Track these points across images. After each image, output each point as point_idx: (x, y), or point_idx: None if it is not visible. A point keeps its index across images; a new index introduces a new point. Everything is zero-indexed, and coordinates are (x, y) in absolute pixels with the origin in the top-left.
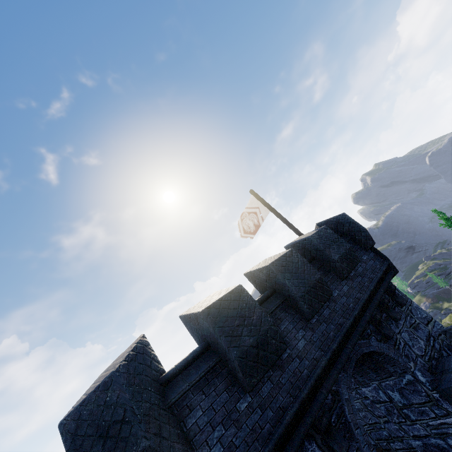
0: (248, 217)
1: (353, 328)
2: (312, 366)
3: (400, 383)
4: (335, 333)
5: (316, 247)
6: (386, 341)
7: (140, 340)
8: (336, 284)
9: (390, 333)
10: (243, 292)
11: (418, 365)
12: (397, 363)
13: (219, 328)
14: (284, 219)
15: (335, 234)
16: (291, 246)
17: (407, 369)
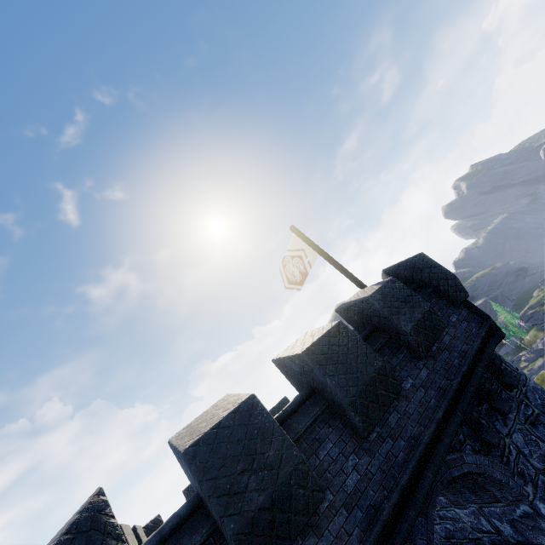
0: (291, 262)
1: (435, 440)
2: (367, 521)
3: (511, 514)
4: (407, 455)
5: (378, 313)
6: (489, 451)
7: (89, 502)
8: (409, 368)
9: (495, 439)
10: (255, 409)
11: (540, 488)
12: (507, 487)
13: (210, 482)
14: (338, 266)
15: (407, 288)
16: (344, 309)
17: (523, 498)
